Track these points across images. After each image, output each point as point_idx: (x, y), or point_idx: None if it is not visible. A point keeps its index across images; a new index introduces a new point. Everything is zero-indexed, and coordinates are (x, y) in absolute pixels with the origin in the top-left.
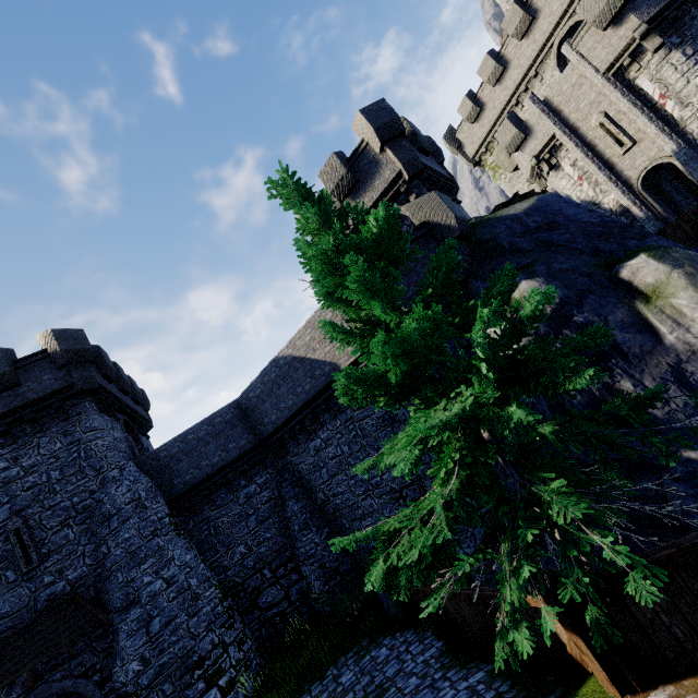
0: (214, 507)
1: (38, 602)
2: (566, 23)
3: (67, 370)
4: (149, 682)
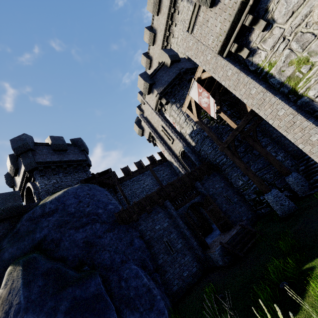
0: None
1: None
2: None
3: None
4: None
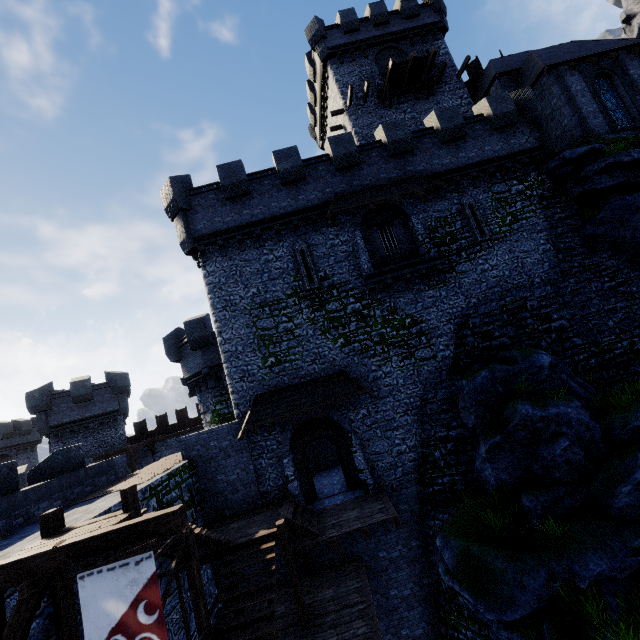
0: None
1: None
2: None
3: None
4: None
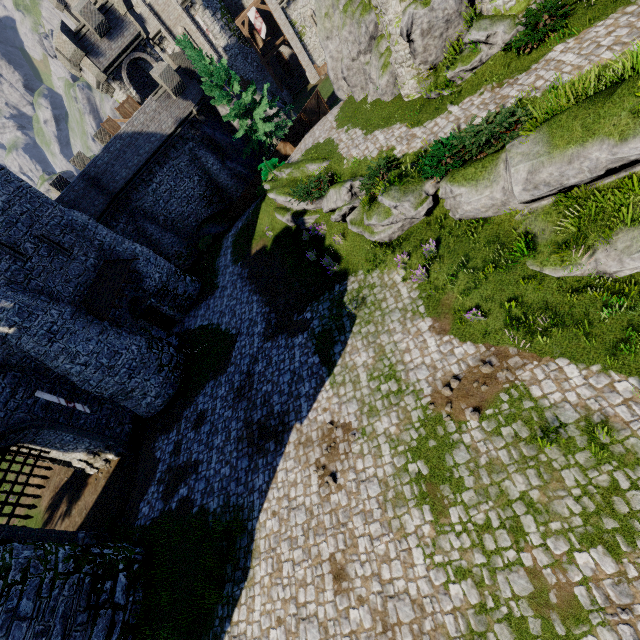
0: None
1: (89, 268)
2: None
3: None
4: (167, 278)
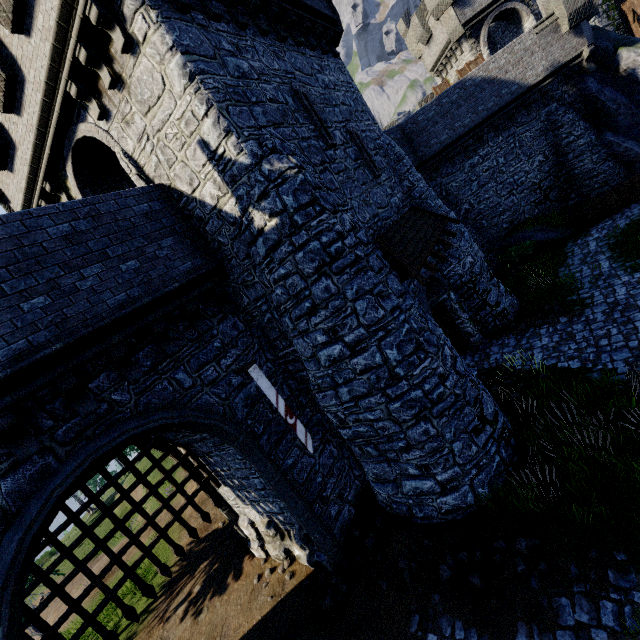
0: None
1: (392, 206)
2: None
3: (326, 3)
4: (480, 270)
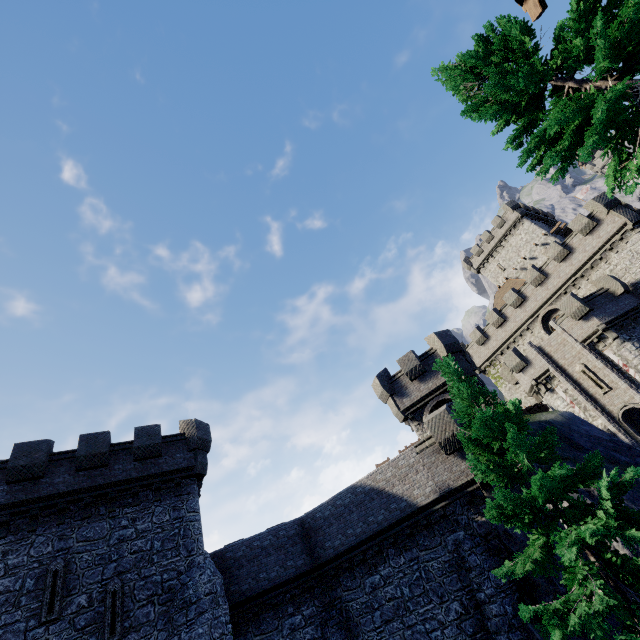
0: (258, 631)
1: None
2: (546, 307)
3: (193, 453)
4: None
